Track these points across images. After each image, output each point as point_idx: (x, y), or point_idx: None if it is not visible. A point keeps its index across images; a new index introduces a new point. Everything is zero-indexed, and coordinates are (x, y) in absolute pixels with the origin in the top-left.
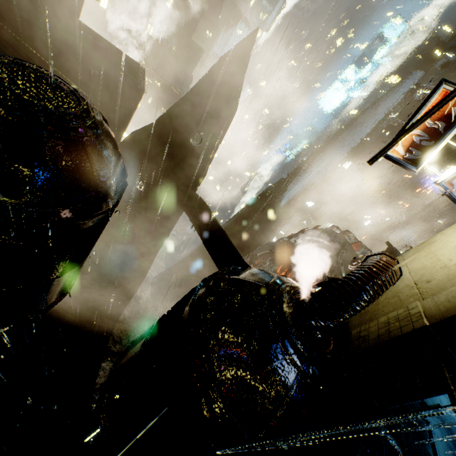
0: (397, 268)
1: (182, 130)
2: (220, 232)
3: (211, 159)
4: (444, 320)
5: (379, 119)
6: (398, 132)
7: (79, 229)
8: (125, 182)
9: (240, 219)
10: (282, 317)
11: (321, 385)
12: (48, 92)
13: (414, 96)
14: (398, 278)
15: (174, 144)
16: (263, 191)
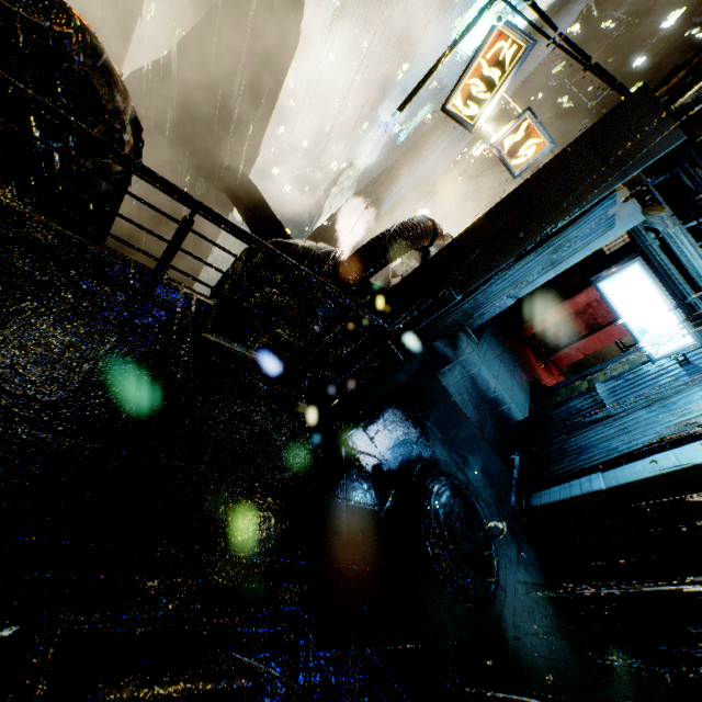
0: (430, 228)
1: (214, 72)
2: (273, 220)
3: (265, 126)
4: (439, 252)
5: (529, 71)
6: (457, 82)
7: (96, 191)
8: (141, 139)
9: (321, 236)
10: (318, 268)
11: (348, 320)
12: (30, 0)
13: (592, 32)
14: (433, 239)
15: (204, 97)
16: (356, 192)
